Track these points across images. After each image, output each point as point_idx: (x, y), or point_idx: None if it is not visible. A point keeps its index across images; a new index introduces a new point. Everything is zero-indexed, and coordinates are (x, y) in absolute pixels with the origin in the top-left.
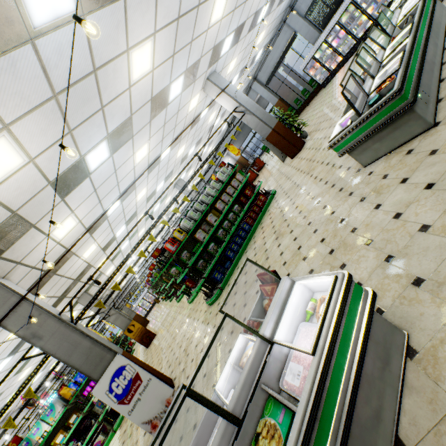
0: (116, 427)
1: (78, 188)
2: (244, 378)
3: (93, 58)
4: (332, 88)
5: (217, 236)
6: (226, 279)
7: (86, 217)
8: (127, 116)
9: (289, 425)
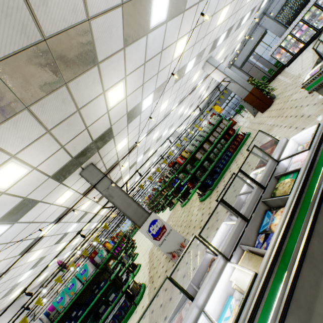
0: (135, 273)
1: (134, 120)
2: (264, 174)
3: (163, 44)
4: (294, 65)
5: (209, 157)
6: (215, 184)
7: (131, 141)
8: (165, 80)
9: (297, 175)
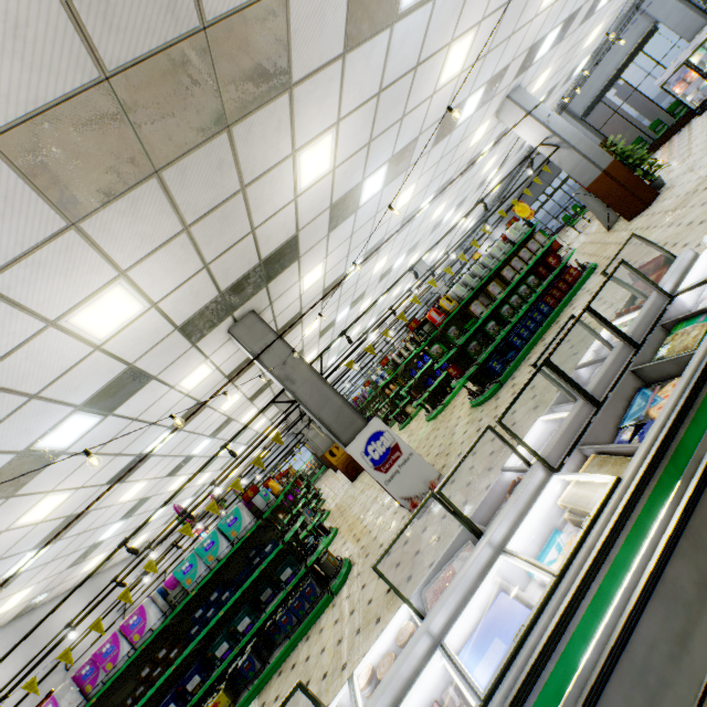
0: (326, 544)
1: (343, 224)
2: (638, 320)
3: (421, 51)
4: None
5: (500, 314)
6: (508, 372)
7: (330, 272)
8: (415, 136)
9: None
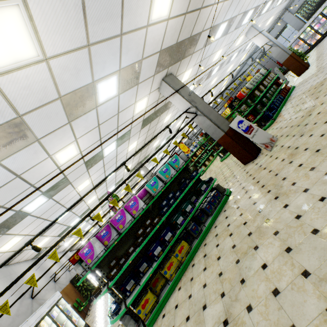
0: None
1: (206, 47)
2: None
3: None
4: (316, 49)
5: (266, 96)
6: (275, 116)
7: (188, 80)
8: (237, 14)
9: None
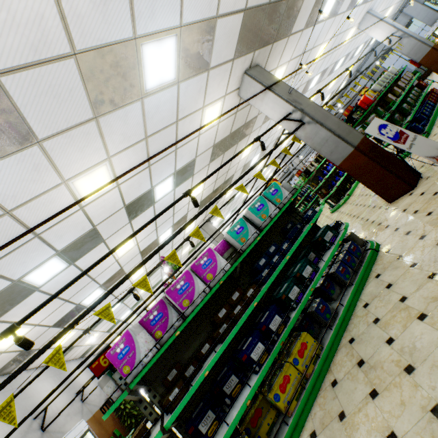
0: None
1: (308, 30)
2: None
3: None
4: None
5: (407, 102)
6: (429, 127)
7: None
8: None
9: None
